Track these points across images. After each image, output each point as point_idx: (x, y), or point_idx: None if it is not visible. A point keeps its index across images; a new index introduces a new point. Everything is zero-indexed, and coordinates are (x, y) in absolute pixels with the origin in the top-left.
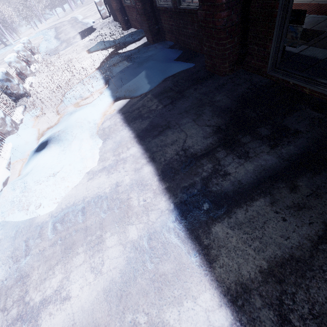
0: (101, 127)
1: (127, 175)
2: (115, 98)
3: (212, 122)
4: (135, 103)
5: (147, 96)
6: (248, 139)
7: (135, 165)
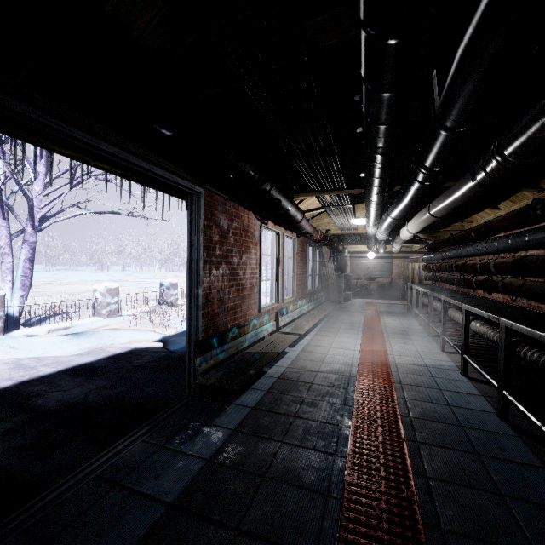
0: (106, 348)
1: (2, 376)
2: (160, 339)
3: (93, 397)
4: (150, 351)
5: (164, 353)
6: (44, 427)
7: (20, 376)
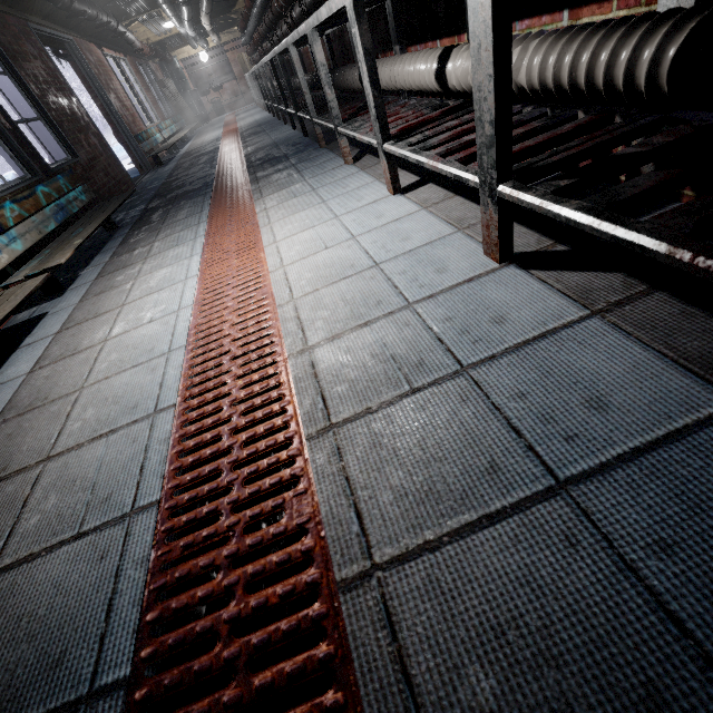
0: None
1: None
2: None
3: None
4: None
5: None
6: None
7: None
